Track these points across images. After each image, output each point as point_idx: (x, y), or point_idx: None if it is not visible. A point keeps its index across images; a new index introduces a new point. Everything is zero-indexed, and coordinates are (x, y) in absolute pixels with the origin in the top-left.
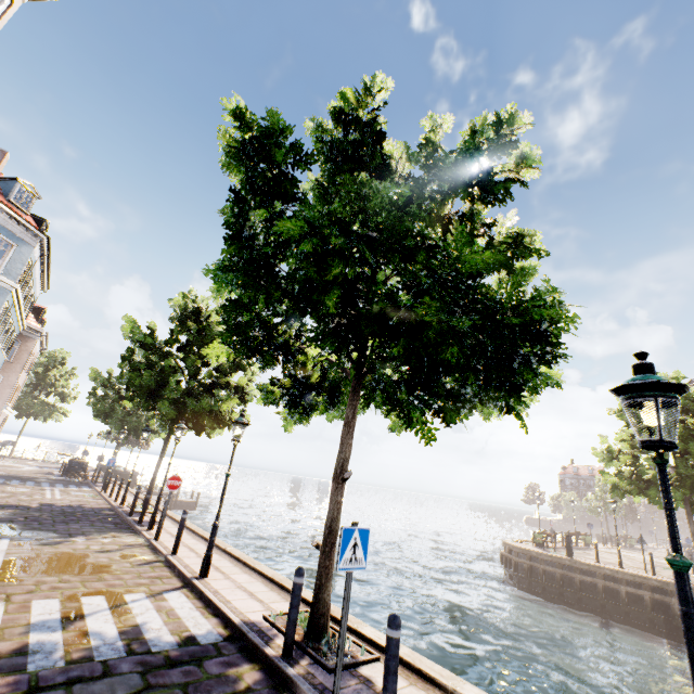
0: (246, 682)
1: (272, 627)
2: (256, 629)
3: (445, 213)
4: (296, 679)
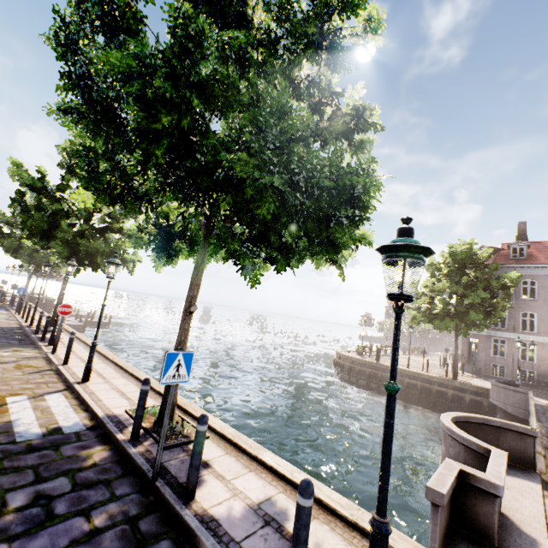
0: (94, 460)
1: (131, 418)
2: (116, 420)
3: (295, 75)
4: (134, 456)
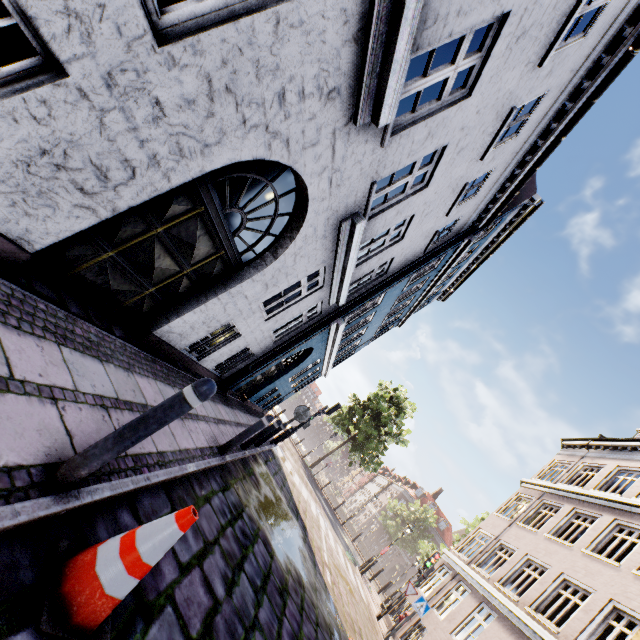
0: None
1: None
2: None
3: None
4: None
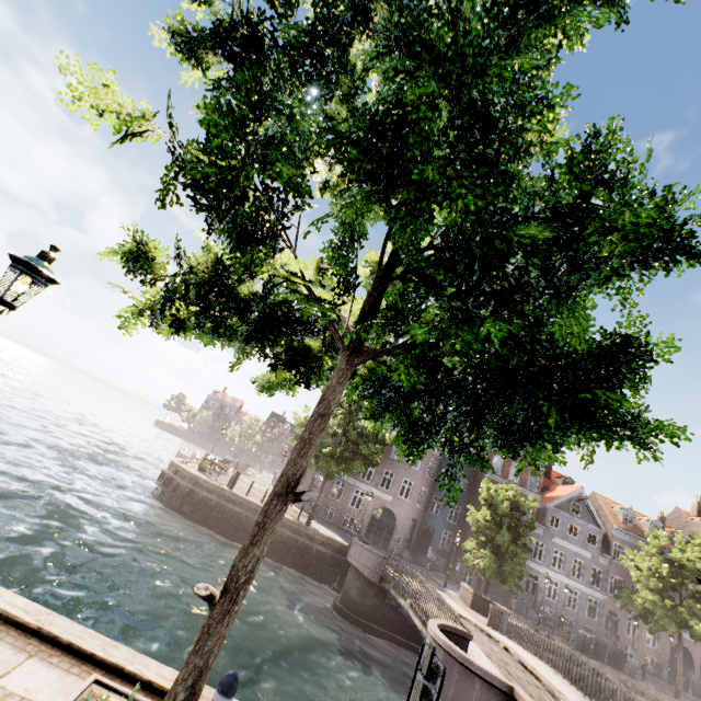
0: None
1: None
2: None
3: None
4: None
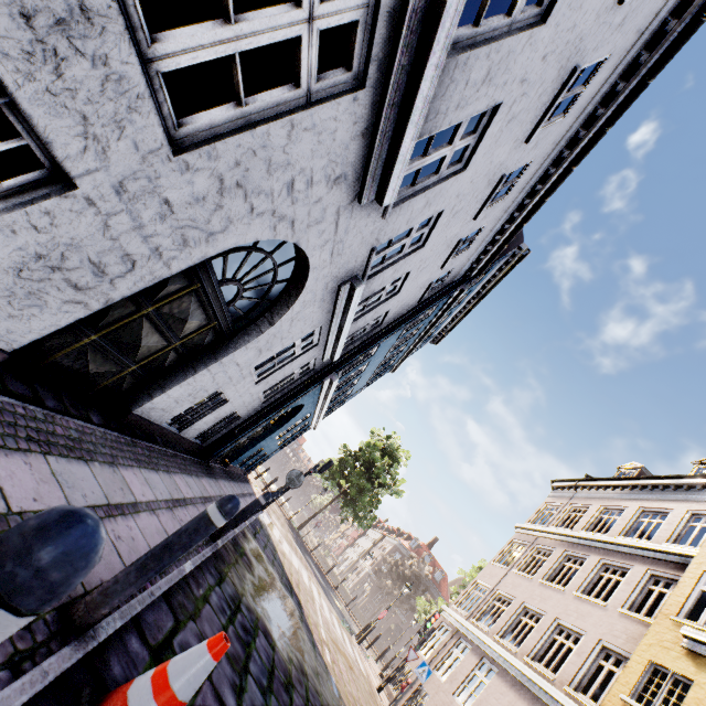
0: None
1: None
2: None
3: None
4: None
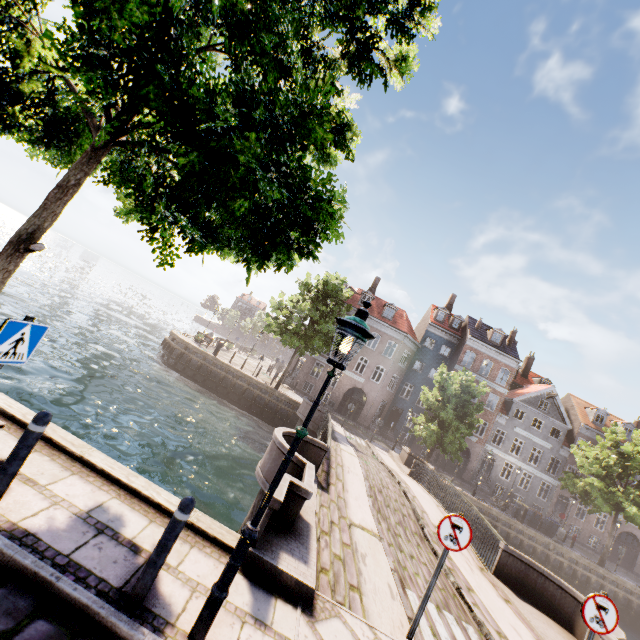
0: None
1: None
2: None
3: (315, 36)
4: None
